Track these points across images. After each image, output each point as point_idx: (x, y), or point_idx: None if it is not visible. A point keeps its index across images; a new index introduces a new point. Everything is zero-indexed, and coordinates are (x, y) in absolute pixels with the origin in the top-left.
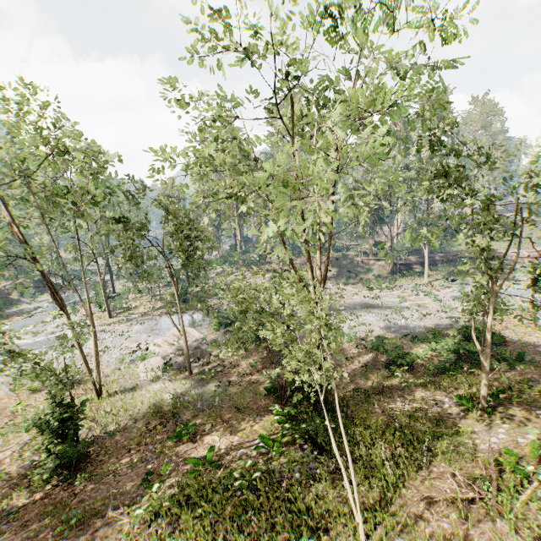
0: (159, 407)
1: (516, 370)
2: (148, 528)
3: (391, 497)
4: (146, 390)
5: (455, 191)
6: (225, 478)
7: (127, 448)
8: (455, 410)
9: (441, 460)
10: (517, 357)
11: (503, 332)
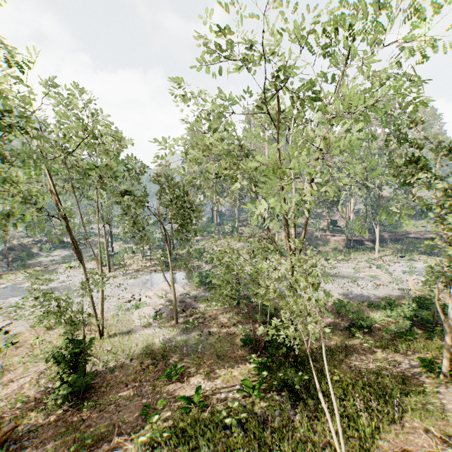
0: (151, 349)
1: None
2: None
3: (369, 446)
4: (140, 334)
5: (425, 176)
6: (213, 415)
7: (125, 383)
8: (417, 371)
9: (411, 416)
10: None
11: None
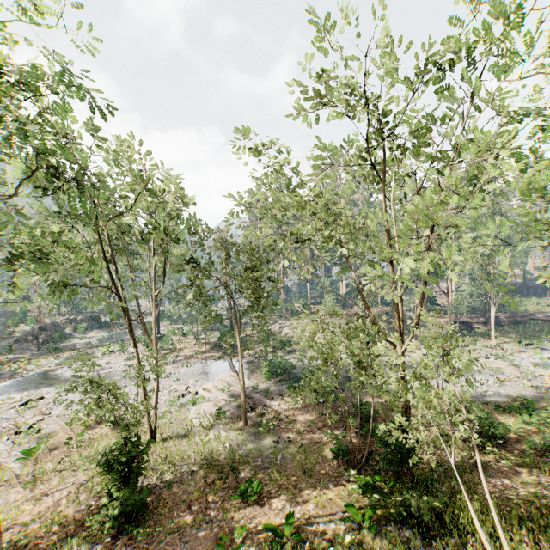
0: (215, 458)
1: None
2: None
3: None
4: (200, 438)
5: None
6: None
7: (187, 503)
8: None
9: None
10: None
11: None
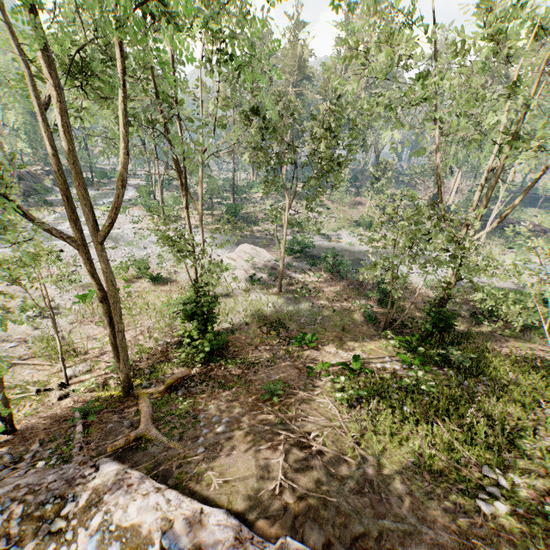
0: (262, 315)
1: None
2: (352, 409)
3: None
4: (243, 299)
5: None
6: (385, 382)
7: (254, 345)
8: None
9: None
10: None
11: None
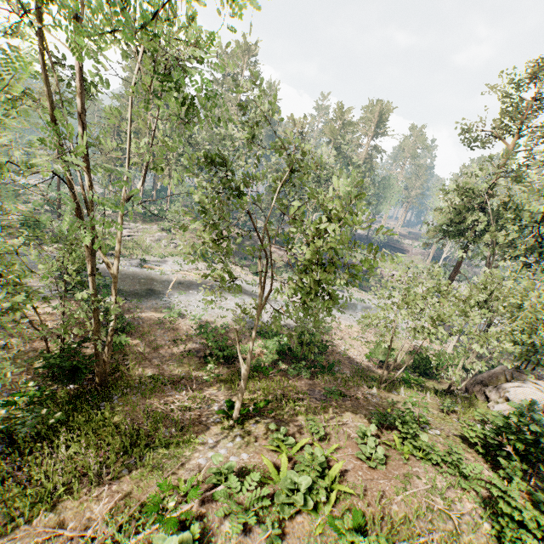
0: None
1: (317, 379)
2: None
3: (19, 524)
4: None
5: (204, 183)
6: None
7: None
8: (217, 415)
9: (136, 474)
10: (329, 366)
11: (337, 341)
